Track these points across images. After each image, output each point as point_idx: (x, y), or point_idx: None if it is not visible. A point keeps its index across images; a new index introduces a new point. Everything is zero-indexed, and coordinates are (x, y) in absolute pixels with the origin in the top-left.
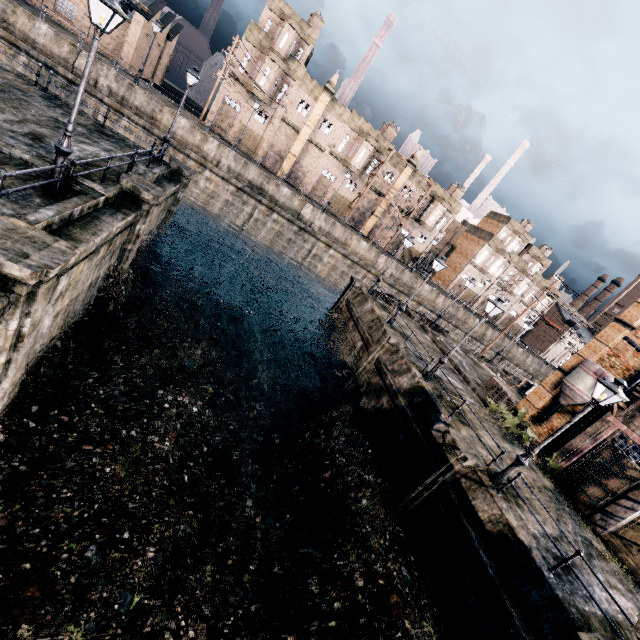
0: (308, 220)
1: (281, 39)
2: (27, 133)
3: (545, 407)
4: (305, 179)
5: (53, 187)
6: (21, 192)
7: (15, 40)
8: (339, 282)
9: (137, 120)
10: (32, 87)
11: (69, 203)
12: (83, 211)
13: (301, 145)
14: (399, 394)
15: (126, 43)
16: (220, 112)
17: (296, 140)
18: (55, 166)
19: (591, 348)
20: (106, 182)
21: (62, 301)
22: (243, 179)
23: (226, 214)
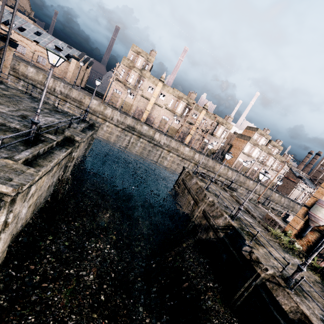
0: (158, 140)
1: (138, 62)
2: (19, 115)
3: (301, 228)
4: (154, 121)
5: (30, 140)
6: (13, 144)
7: (18, 76)
8: (176, 169)
9: (73, 103)
10: (24, 94)
11: (37, 147)
12: (45, 150)
13: (151, 106)
14: (219, 230)
15: (68, 71)
16: (112, 95)
17: (148, 104)
18: (30, 130)
19: (320, 192)
20: (57, 134)
21: (33, 198)
22: (124, 124)
23: (117, 141)
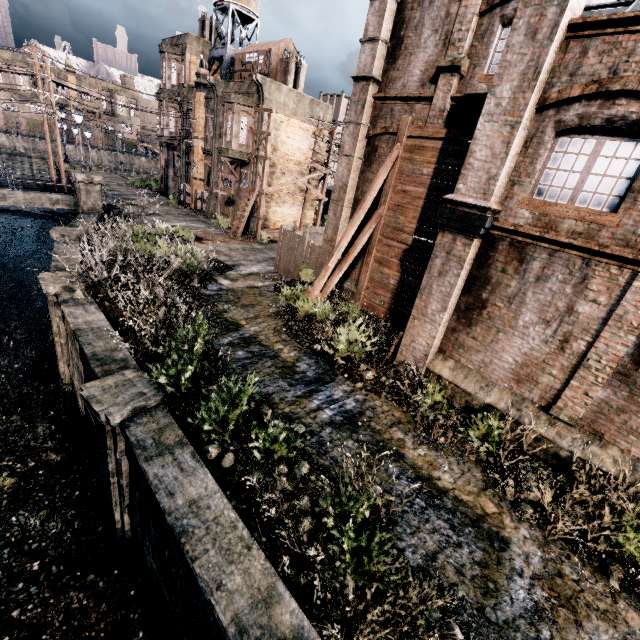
0: (10, 146)
1: None
2: None
3: None
4: None
5: None
6: None
7: None
8: None
9: None
10: None
11: None
12: None
13: None
14: None
15: None
16: None
17: None
18: None
19: None
20: None
21: None
22: None
23: None
